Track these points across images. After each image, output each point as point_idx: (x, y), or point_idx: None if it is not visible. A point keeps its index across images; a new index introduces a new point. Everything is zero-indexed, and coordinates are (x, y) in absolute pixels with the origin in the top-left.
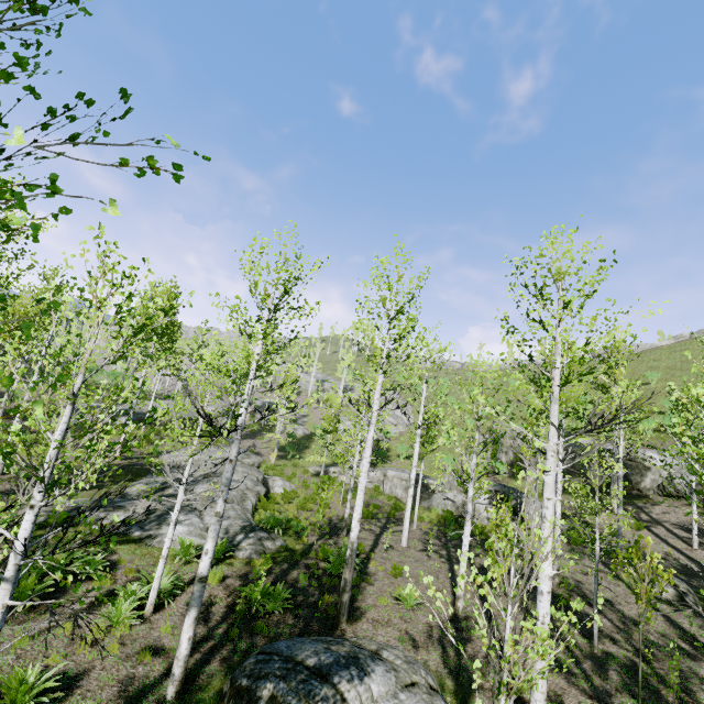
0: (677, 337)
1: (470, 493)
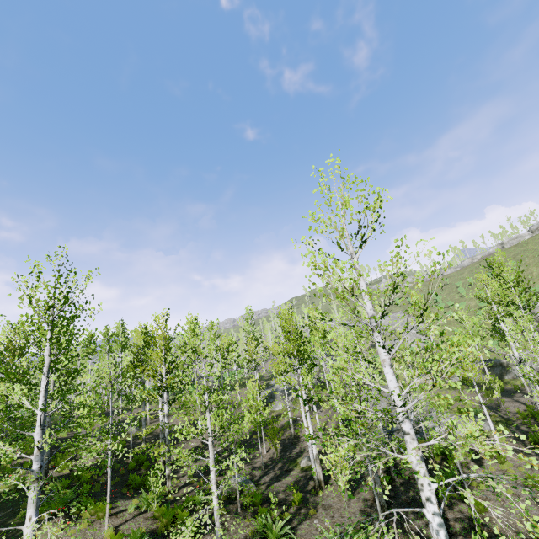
0: None
1: None
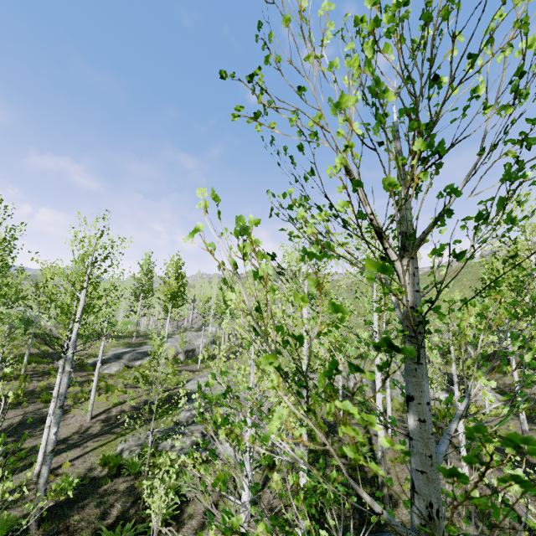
0: None
1: (456, 393)
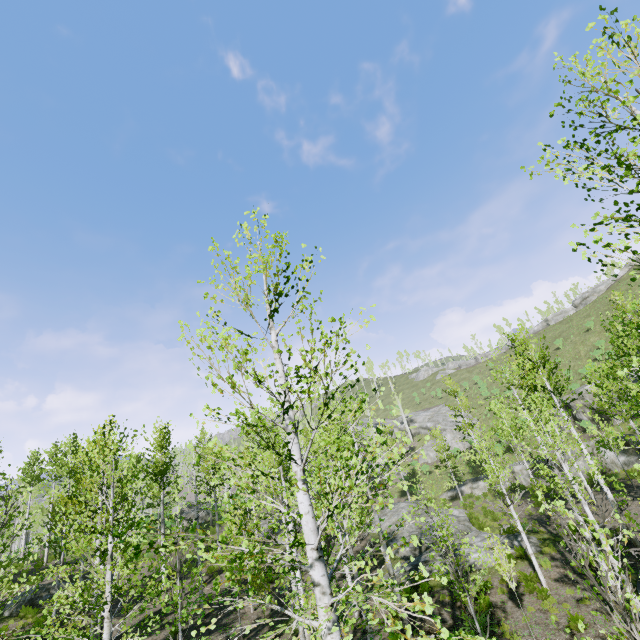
0: (627, 265)
1: None
